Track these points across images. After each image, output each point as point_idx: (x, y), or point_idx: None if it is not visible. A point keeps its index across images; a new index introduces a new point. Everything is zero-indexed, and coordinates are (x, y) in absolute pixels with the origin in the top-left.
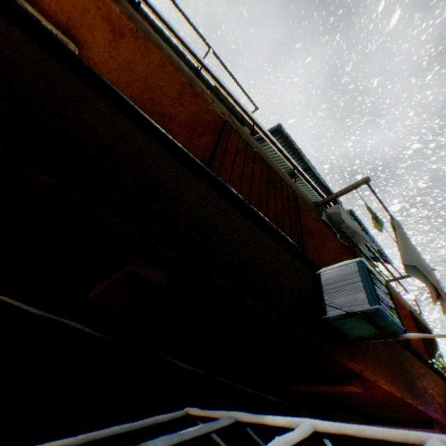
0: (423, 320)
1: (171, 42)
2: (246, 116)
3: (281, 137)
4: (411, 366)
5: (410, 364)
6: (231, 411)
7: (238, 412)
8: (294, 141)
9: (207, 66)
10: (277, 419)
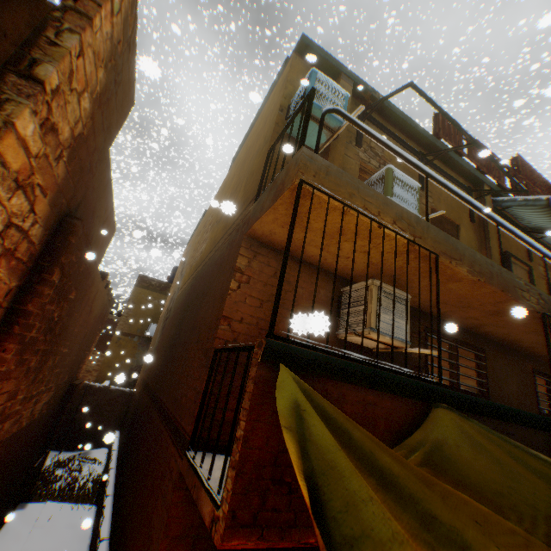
0: None
1: (399, 113)
2: (533, 251)
3: (544, 207)
4: None
5: None
6: None
7: None
8: None
9: (502, 222)
10: None
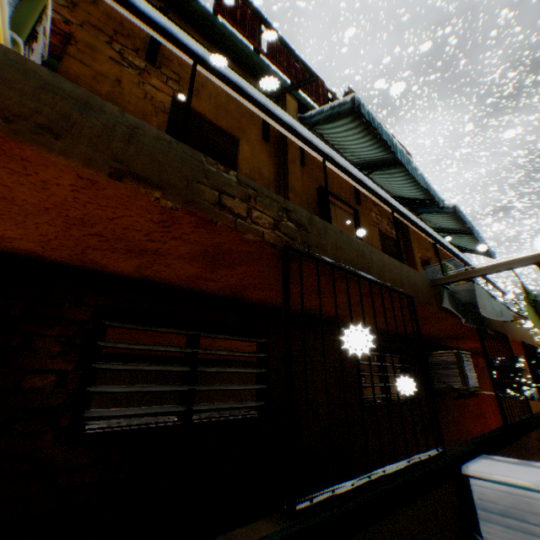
0: (528, 334)
1: None
2: (307, 147)
3: (356, 119)
4: (535, 452)
5: (534, 452)
6: None
7: None
8: (380, 124)
9: (206, 57)
10: None
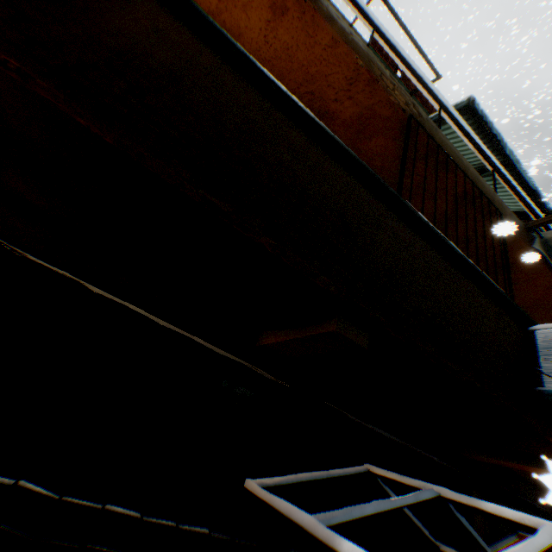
0: None
1: None
2: (429, 98)
3: (469, 118)
4: None
5: None
6: (429, 483)
7: (440, 487)
8: (491, 123)
9: (381, 28)
10: (500, 510)
